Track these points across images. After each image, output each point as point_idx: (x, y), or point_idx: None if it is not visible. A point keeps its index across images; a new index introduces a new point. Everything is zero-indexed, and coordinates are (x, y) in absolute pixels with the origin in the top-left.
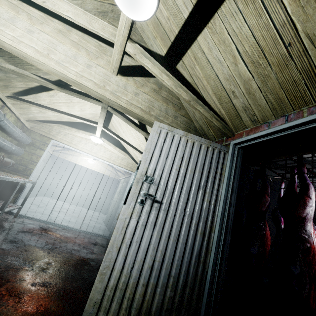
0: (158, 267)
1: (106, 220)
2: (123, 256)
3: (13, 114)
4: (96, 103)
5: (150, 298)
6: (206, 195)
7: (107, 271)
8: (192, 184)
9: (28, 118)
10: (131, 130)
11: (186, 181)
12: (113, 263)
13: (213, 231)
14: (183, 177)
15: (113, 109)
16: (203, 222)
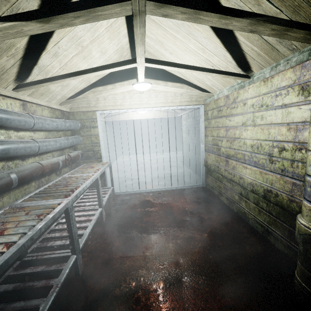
0: None
1: (185, 162)
2: None
3: (42, 107)
4: (120, 14)
5: None
6: None
7: None
8: None
9: (59, 101)
10: (184, 41)
11: None
12: None
13: None
14: None
15: (159, 2)
16: None
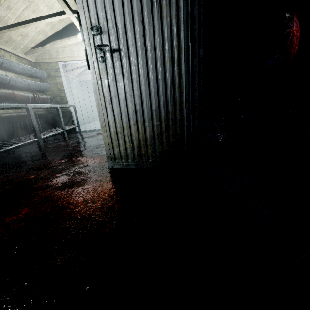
0: (140, 108)
1: None
2: (111, 111)
3: (10, 54)
4: None
5: (143, 131)
6: (164, 11)
7: (106, 125)
8: (142, 6)
9: (23, 50)
10: None
11: (135, 7)
12: (107, 118)
13: (182, 52)
14: (129, 3)
15: None
16: (169, 48)
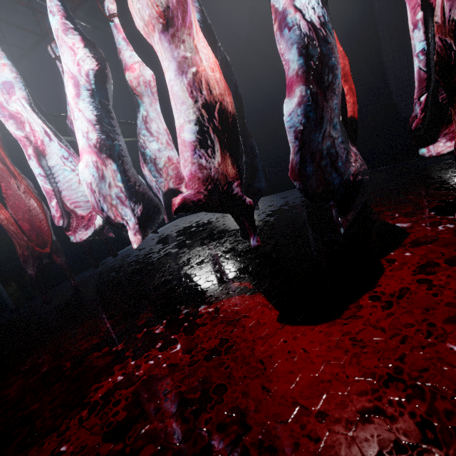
0: None
1: None
2: None
3: None
4: None
5: None
6: None
7: None
8: None
9: None
10: None
11: None
12: None
13: None
14: None
15: None
16: None
